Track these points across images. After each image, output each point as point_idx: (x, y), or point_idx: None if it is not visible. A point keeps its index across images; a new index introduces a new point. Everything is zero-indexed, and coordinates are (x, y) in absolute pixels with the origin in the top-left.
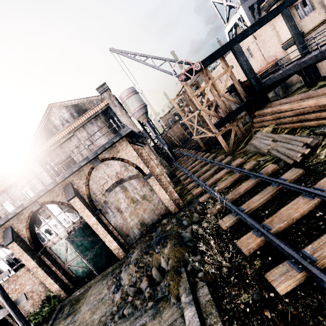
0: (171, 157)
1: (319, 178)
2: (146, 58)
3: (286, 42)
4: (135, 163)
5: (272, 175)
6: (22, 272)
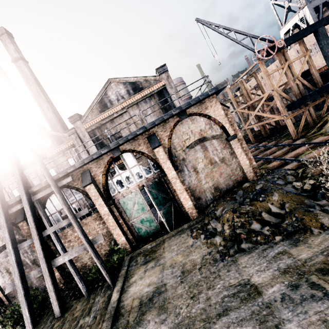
0: None
1: None
2: (229, 32)
3: None
4: (221, 122)
5: None
6: (88, 220)
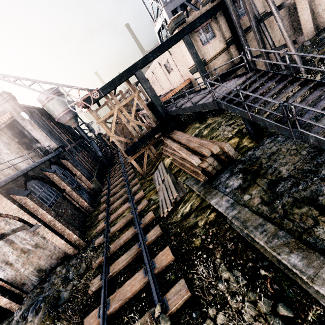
0: (107, 164)
1: (165, 245)
2: (31, 83)
3: (191, 67)
4: (16, 216)
5: (147, 226)
6: None
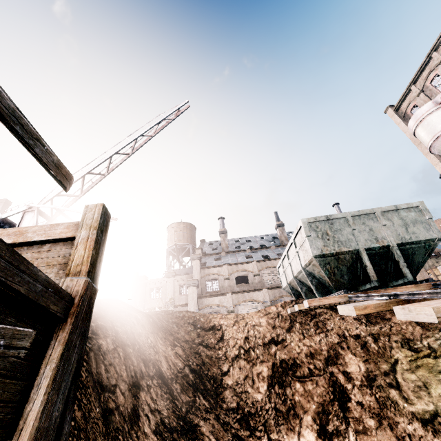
0: None
1: None
2: None
3: None
4: None
5: None
6: None
